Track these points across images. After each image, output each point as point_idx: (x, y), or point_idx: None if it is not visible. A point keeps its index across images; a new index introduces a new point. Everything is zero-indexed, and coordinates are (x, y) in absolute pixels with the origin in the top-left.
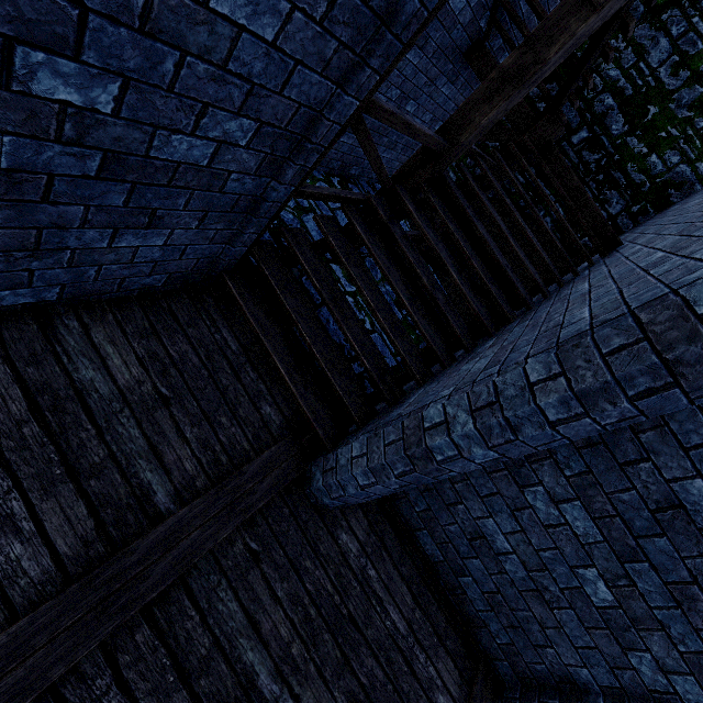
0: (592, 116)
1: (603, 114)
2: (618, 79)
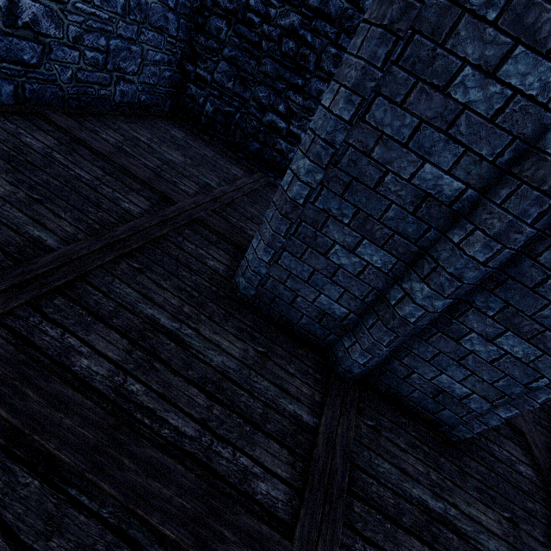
0: None
1: None
2: None
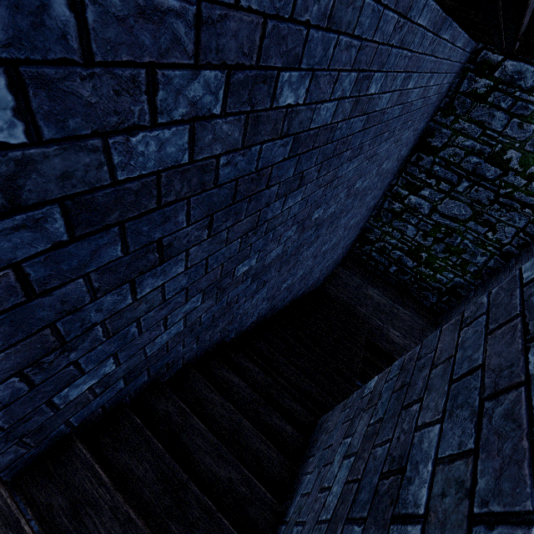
0: (394, 260)
1: (399, 259)
2: (397, 243)
